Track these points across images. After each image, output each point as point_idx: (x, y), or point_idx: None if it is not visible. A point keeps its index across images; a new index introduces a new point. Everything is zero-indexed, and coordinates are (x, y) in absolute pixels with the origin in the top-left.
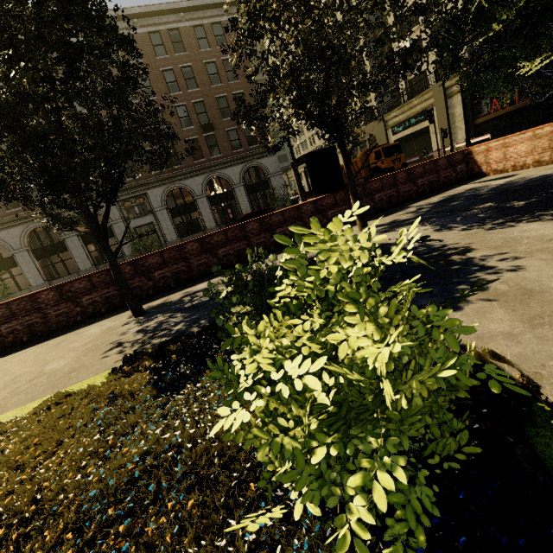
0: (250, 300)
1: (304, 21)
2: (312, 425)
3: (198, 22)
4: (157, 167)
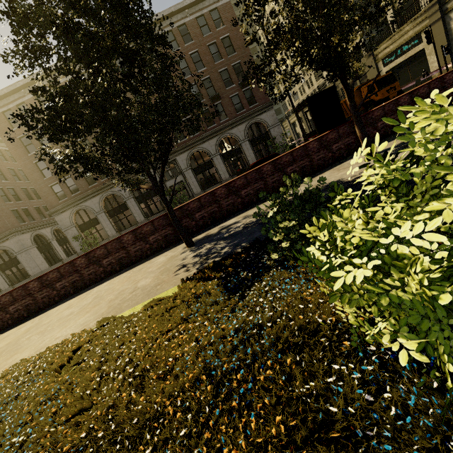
0: (293, 216)
1: None
2: (432, 276)
3: (199, 14)
4: (194, 130)
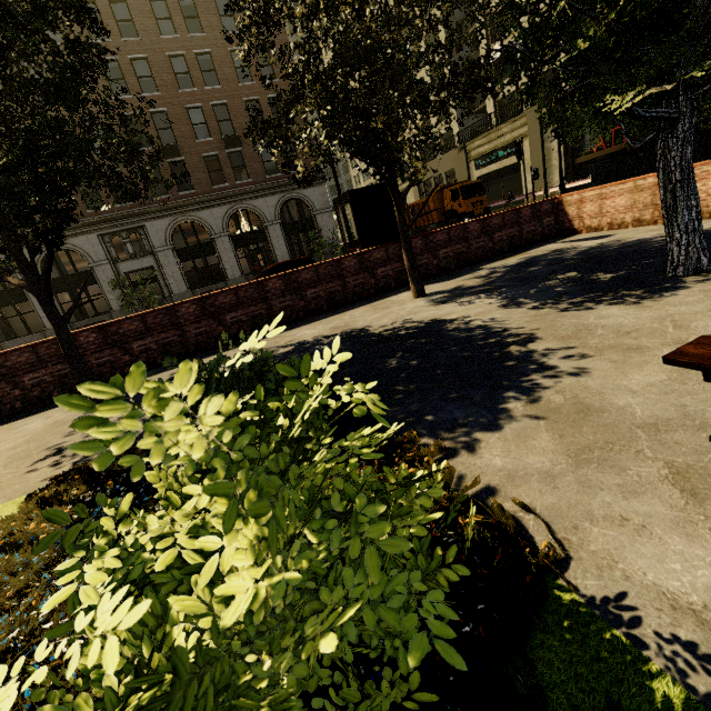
0: None
1: (345, 7)
2: None
3: None
4: (126, 198)
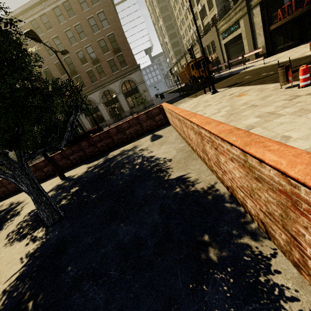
0: None
1: None
2: None
3: None
4: None
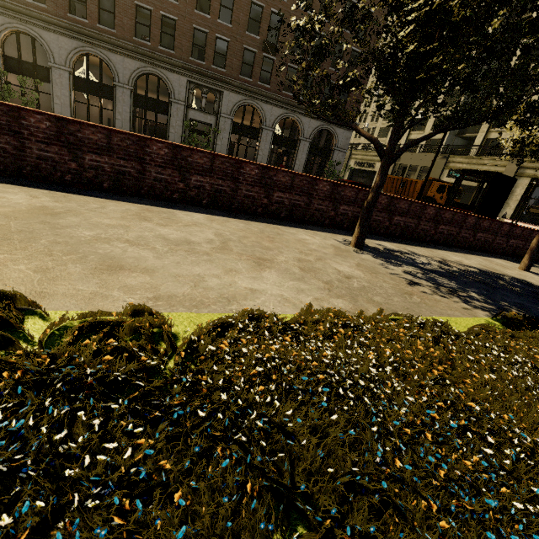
0: None
1: None
2: None
3: None
4: (494, 122)
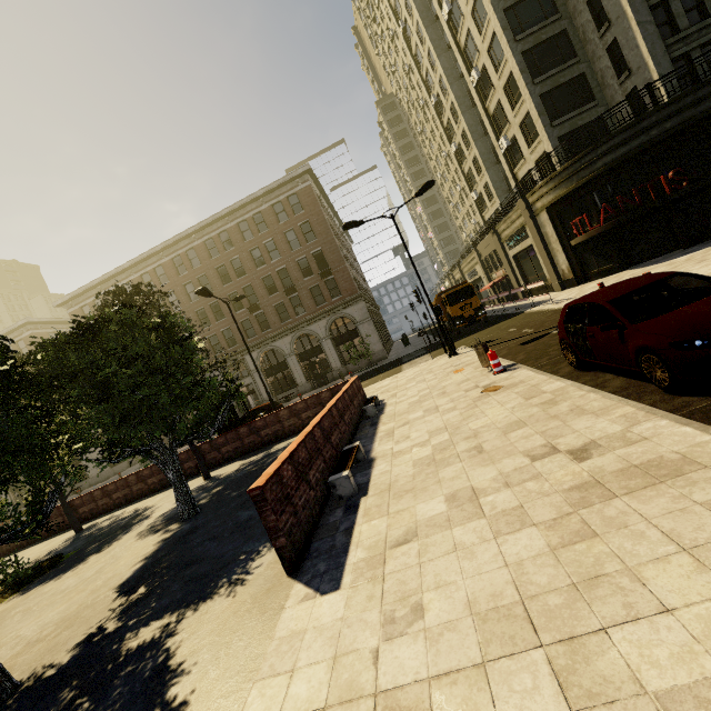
0: None
1: None
2: None
3: (276, 201)
4: None
